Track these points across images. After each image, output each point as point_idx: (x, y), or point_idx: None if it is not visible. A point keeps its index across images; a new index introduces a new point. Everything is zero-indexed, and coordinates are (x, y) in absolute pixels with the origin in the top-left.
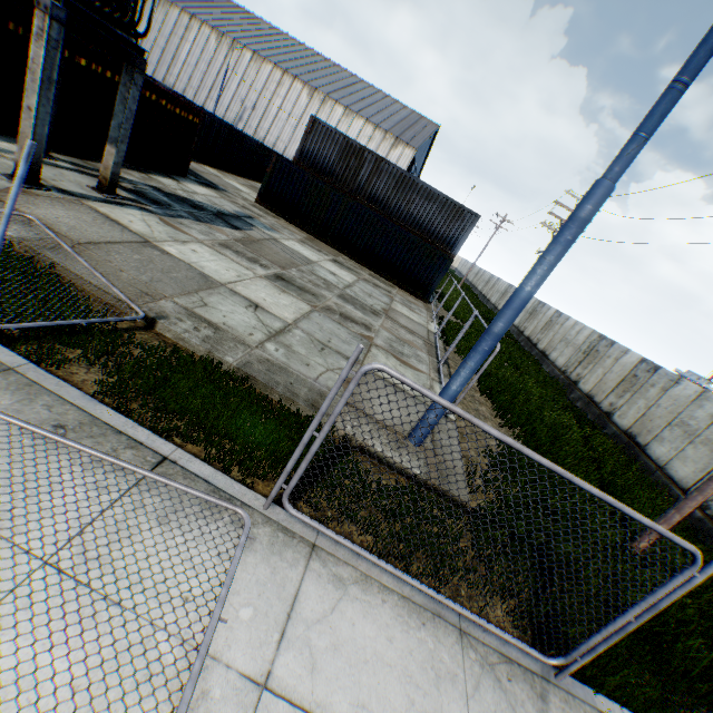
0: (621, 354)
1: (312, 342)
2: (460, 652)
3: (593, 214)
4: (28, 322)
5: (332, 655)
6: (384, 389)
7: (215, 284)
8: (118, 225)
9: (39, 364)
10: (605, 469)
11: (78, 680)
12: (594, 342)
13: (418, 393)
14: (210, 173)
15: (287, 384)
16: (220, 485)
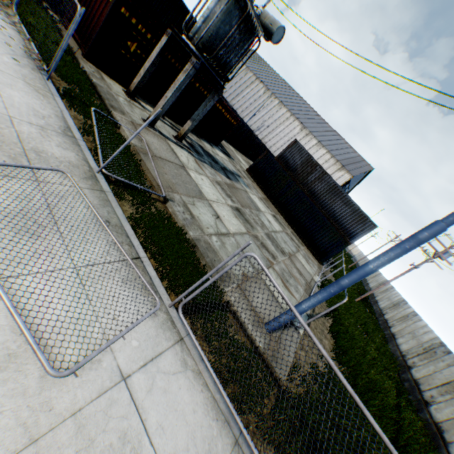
0: (453, 363)
1: (237, 247)
2: (229, 450)
3: (427, 239)
4: (119, 177)
5: (161, 393)
6: (265, 292)
7: (204, 198)
8: (175, 155)
9: (114, 195)
10: (402, 435)
11: (61, 317)
12: (434, 345)
13: (285, 306)
14: (230, 148)
15: (212, 260)
16: (155, 283)
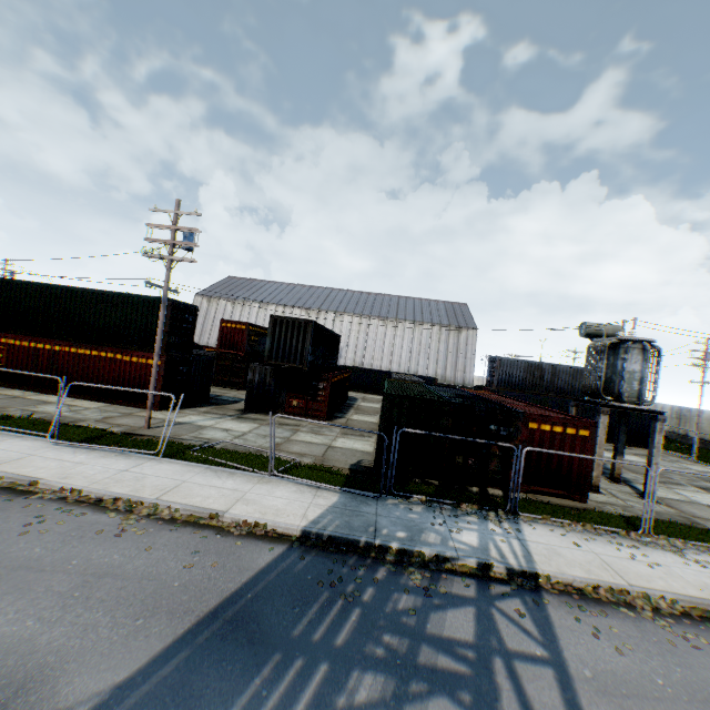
0: None
1: None
2: None
3: None
4: None
5: None
6: None
7: None
8: (683, 502)
9: None
10: None
11: None
12: None
13: None
14: None
15: None
16: None
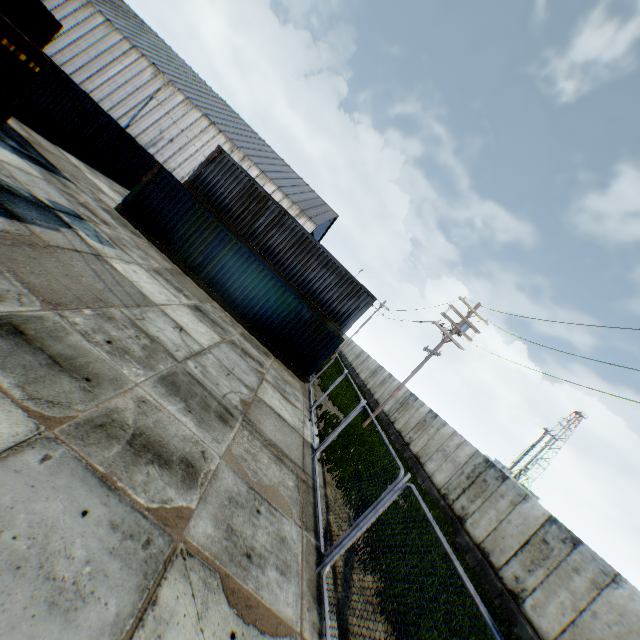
0: (519, 498)
1: None
2: None
3: None
4: None
5: None
6: None
7: None
8: None
9: None
10: None
11: None
12: (480, 467)
13: None
14: (67, 159)
15: None
16: None
